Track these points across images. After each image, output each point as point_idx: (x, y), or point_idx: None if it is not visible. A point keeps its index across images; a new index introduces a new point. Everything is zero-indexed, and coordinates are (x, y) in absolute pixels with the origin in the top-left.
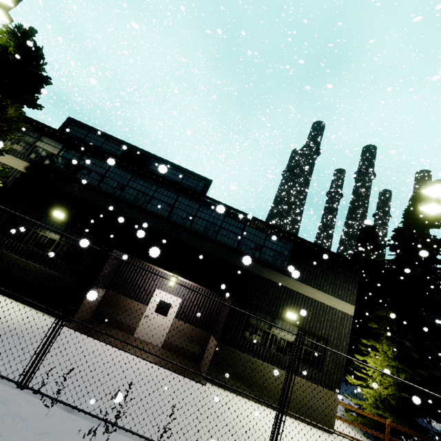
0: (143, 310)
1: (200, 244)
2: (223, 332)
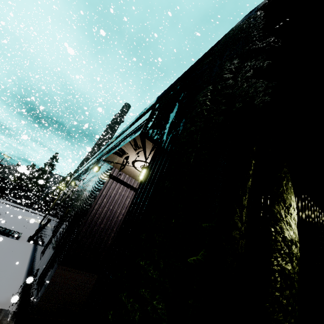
0: None
1: None
2: None
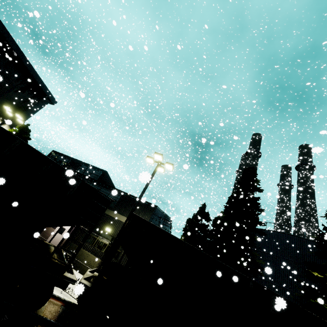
0: (52, 231)
1: None
2: (74, 236)
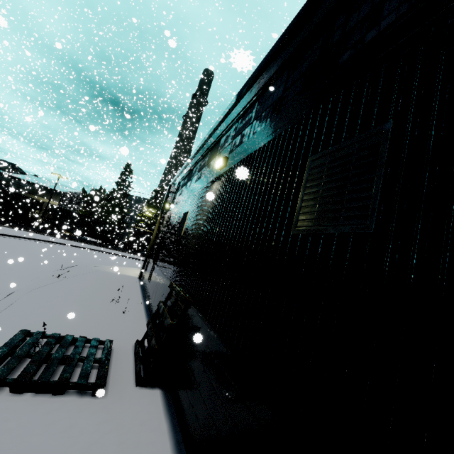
0: None
1: (4, 188)
2: None
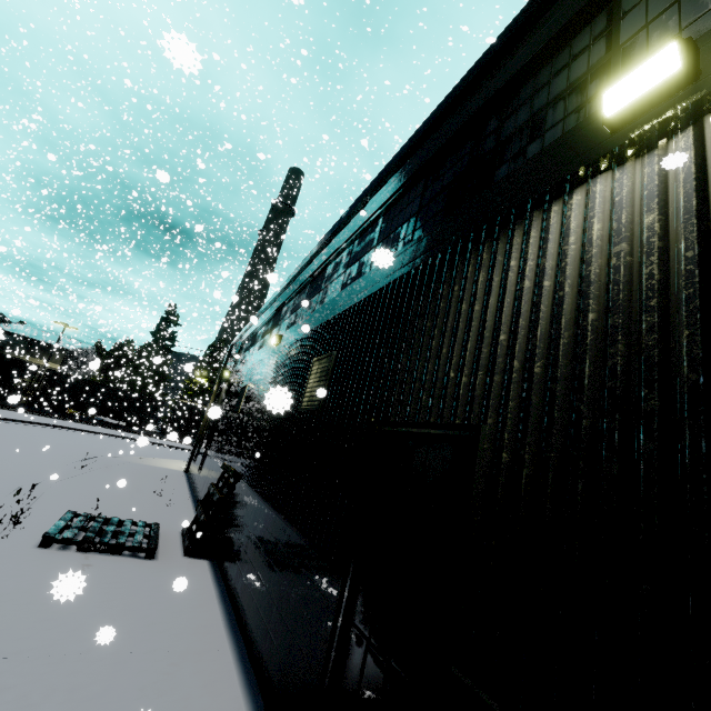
0: None
1: None
2: None
